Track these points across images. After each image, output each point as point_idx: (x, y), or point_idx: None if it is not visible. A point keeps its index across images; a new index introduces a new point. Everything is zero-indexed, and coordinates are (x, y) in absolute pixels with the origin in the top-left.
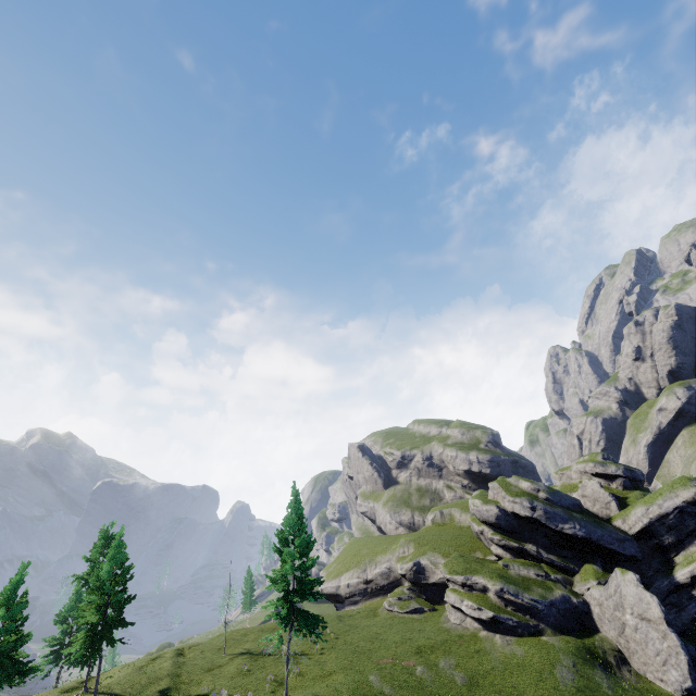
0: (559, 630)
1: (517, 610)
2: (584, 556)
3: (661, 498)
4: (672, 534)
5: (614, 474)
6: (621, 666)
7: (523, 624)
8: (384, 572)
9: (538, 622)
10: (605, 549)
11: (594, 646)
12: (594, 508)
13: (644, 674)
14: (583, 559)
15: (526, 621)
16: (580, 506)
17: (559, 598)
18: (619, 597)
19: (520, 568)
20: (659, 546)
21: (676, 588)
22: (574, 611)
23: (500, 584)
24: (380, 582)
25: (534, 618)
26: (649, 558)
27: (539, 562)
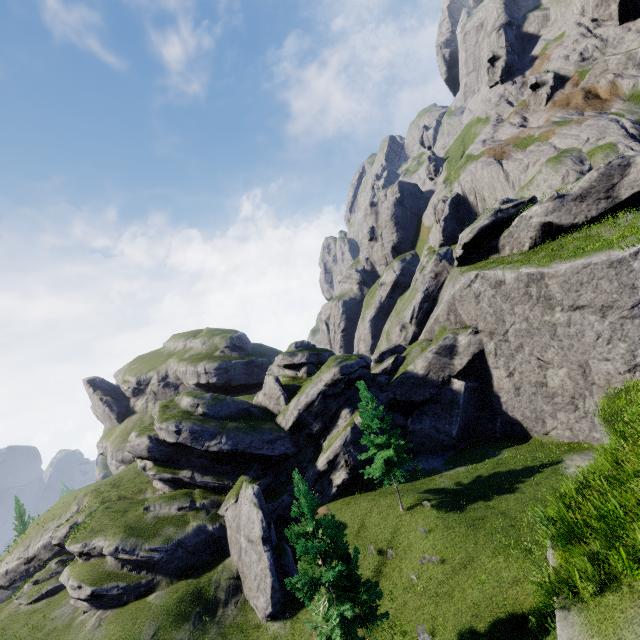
0: (181, 574)
1: (133, 569)
2: (244, 465)
3: (310, 385)
4: (319, 421)
5: (300, 363)
6: (231, 598)
7: (131, 588)
8: (48, 543)
9: (155, 575)
10: (257, 455)
11: (209, 583)
12: (271, 406)
13: (249, 601)
14: (244, 469)
15: (139, 580)
16: (248, 409)
17: (192, 533)
18: (239, 518)
19: (162, 506)
20: (311, 435)
21: (319, 477)
22: (212, 539)
23: (118, 542)
24: (43, 556)
25: (151, 571)
26: (306, 449)
27: (197, 487)
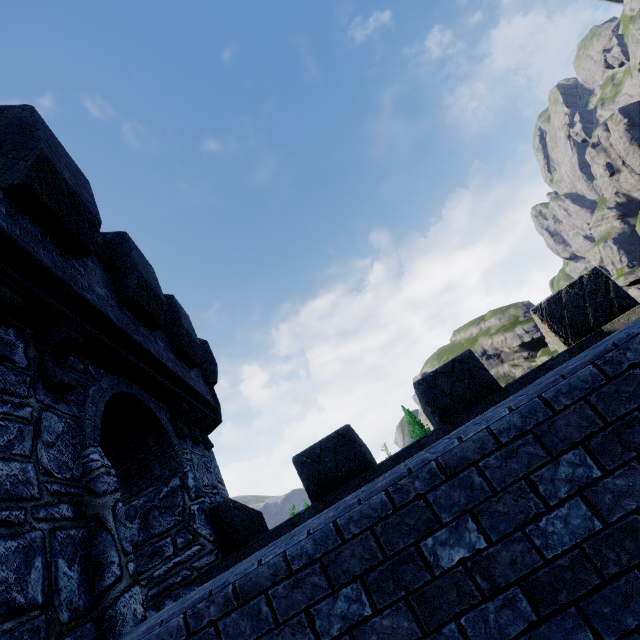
0: None
1: None
2: None
3: None
4: None
5: None
6: None
7: None
8: None
9: None
10: None
11: None
12: None
13: None
14: None
15: None
16: None
17: None
18: None
19: None
20: None
21: None
22: None
23: None
24: None
25: None
26: None
27: None
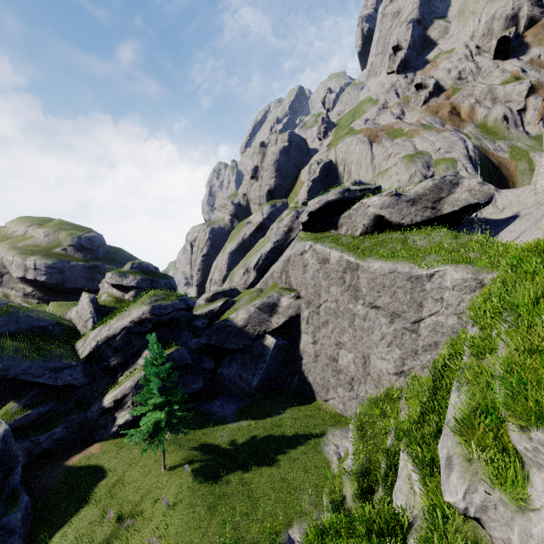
0: None
1: None
2: (22, 389)
3: (117, 318)
4: (119, 356)
5: (129, 285)
6: None
7: None
8: None
9: None
10: (35, 382)
11: None
12: (79, 326)
13: None
14: (20, 392)
15: None
16: (45, 328)
17: None
18: None
19: None
20: (107, 368)
21: (104, 412)
22: None
23: None
24: None
25: None
26: (101, 379)
27: None
